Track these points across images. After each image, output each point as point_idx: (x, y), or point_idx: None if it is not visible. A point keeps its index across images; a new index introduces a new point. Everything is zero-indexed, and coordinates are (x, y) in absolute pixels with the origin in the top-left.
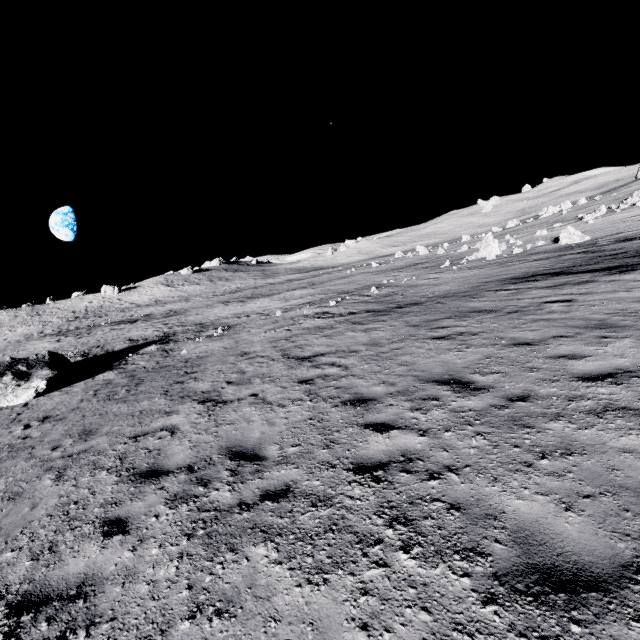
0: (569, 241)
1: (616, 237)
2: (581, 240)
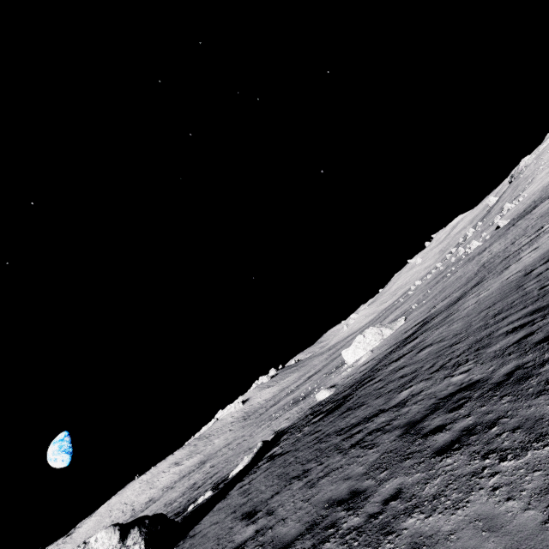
0: (504, 224)
1: (518, 214)
2: (507, 222)
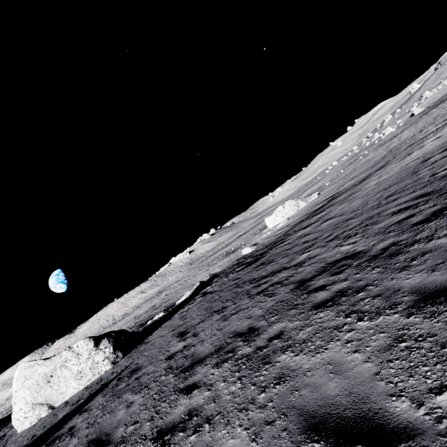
0: (418, 112)
1: (434, 103)
2: (422, 110)
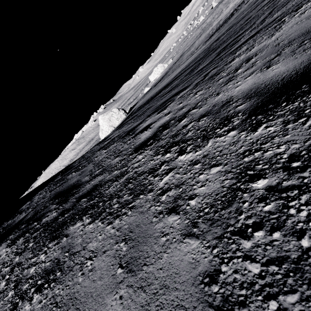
0: (215, 6)
1: None
2: (216, 4)
